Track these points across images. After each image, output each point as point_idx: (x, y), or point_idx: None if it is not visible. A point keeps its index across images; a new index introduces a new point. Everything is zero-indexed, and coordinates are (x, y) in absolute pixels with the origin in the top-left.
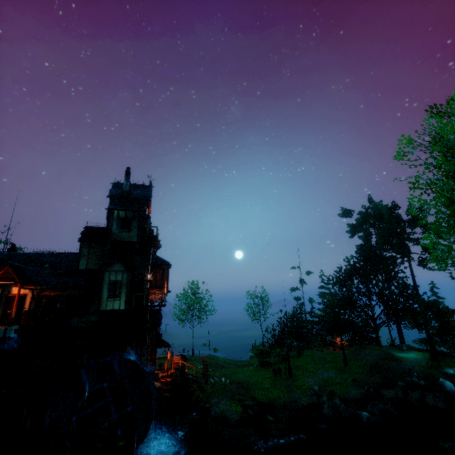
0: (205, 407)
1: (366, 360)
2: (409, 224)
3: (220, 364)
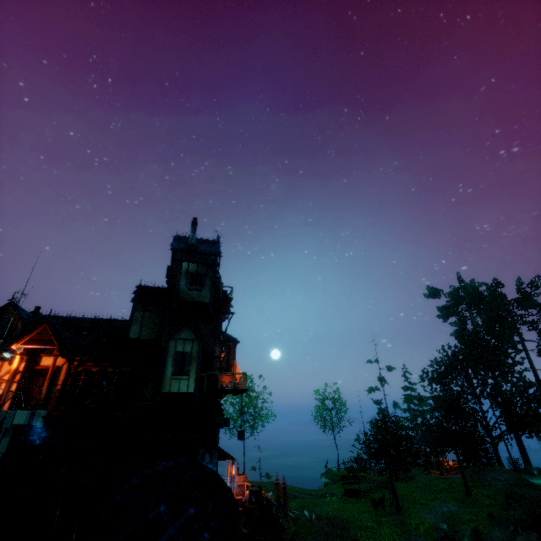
0: None
1: (496, 486)
2: (519, 304)
3: (290, 492)
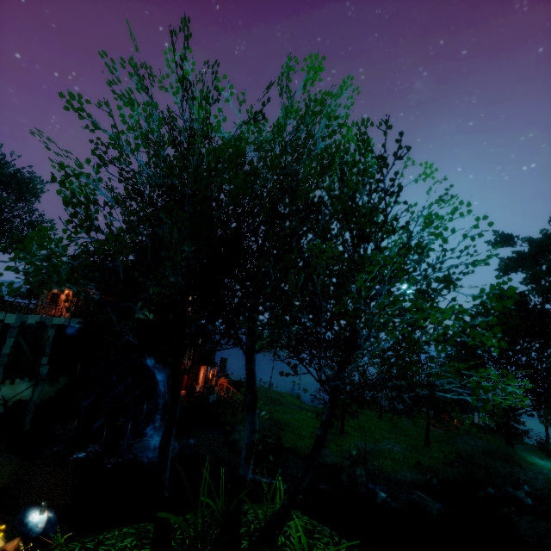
0: (225, 429)
1: (458, 447)
2: None
3: (282, 401)
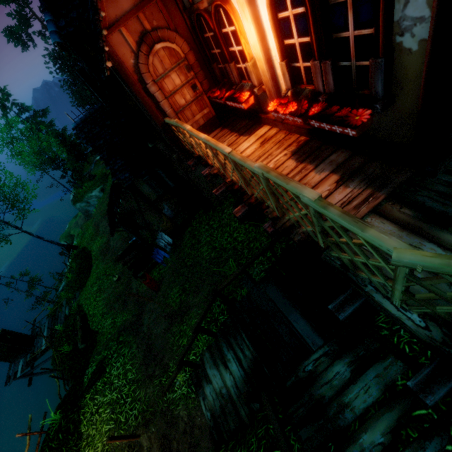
0: None
1: None
2: None
3: None
